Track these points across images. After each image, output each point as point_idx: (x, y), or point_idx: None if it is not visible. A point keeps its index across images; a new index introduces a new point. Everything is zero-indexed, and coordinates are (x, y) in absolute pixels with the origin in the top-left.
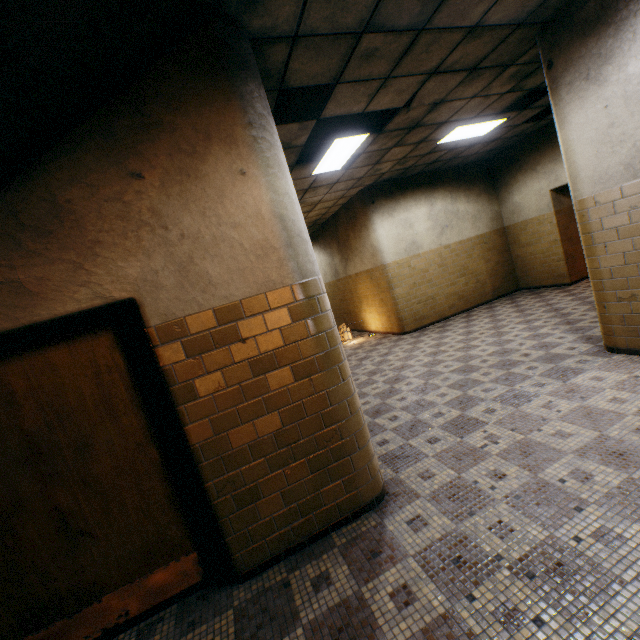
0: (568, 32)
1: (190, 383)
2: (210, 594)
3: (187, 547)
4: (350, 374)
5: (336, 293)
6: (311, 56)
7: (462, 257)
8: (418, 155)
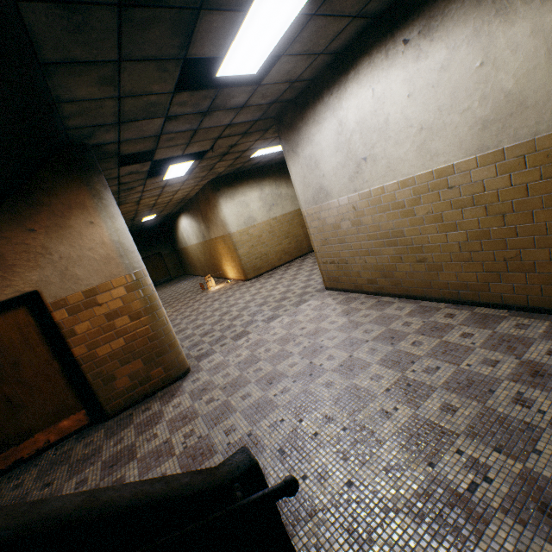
0: (283, 126)
1: (73, 328)
2: (94, 427)
3: (80, 407)
4: (165, 315)
5: (206, 251)
6: (133, 144)
7: (286, 225)
8: (241, 162)
